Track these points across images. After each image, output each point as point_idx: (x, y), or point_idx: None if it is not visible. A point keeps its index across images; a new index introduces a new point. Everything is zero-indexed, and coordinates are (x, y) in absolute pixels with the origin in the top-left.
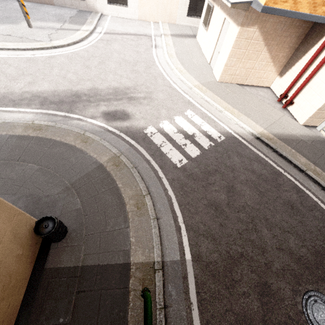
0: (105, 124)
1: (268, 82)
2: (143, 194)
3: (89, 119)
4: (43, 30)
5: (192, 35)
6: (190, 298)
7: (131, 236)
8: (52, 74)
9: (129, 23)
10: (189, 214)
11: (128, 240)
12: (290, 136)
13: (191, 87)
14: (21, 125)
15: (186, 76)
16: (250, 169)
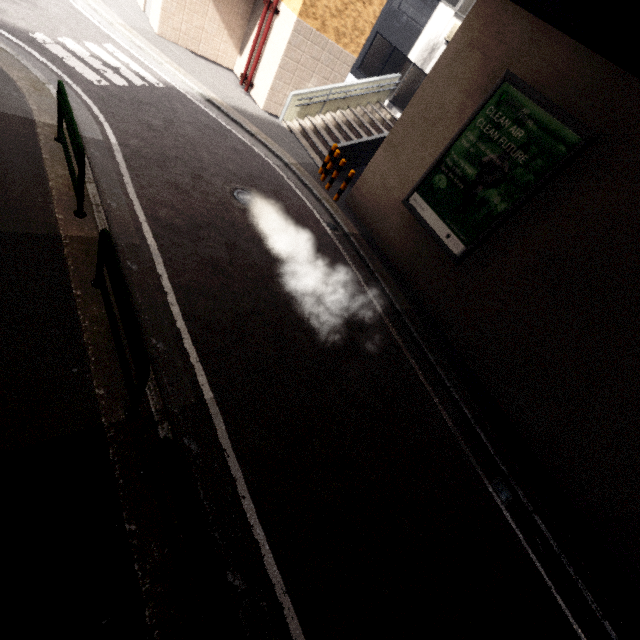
0: None
1: (229, 62)
2: (43, 82)
3: None
4: None
5: None
6: (118, 161)
7: (31, 105)
8: None
9: None
10: (114, 120)
11: (27, 106)
12: (247, 112)
13: (111, 21)
14: None
15: (101, 7)
16: (195, 118)
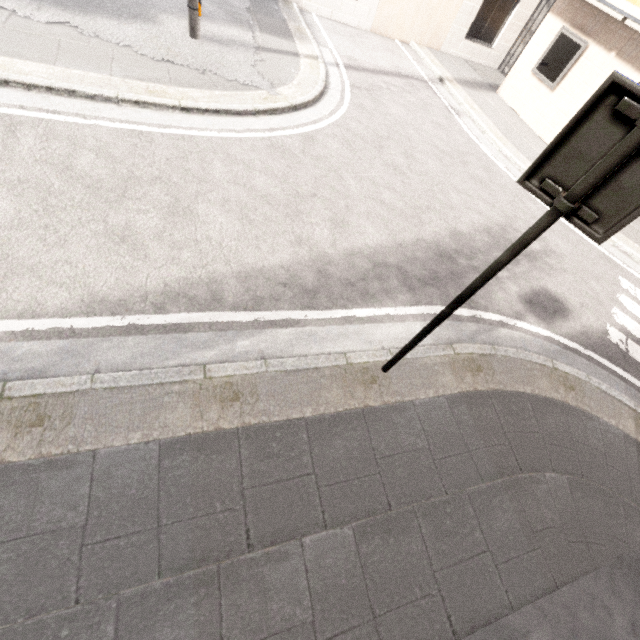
0: (549, 331)
1: None
2: None
3: (515, 320)
4: (229, 50)
5: (485, 85)
6: None
7: None
8: (352, 193)
9: (363, 40)
10: None
11: None
12: None
13: None
14: (439, 363)
15: None
16: None
